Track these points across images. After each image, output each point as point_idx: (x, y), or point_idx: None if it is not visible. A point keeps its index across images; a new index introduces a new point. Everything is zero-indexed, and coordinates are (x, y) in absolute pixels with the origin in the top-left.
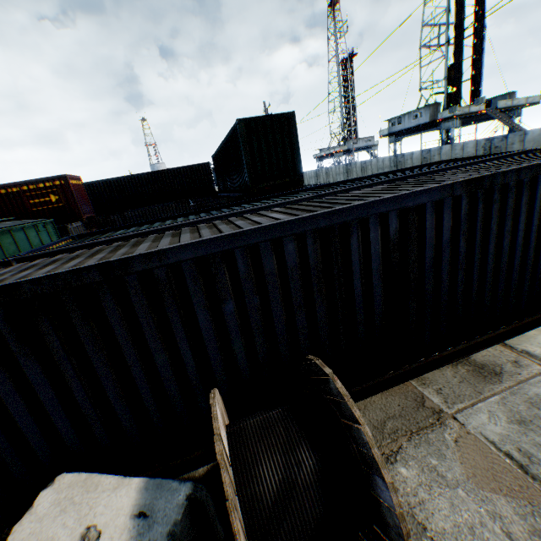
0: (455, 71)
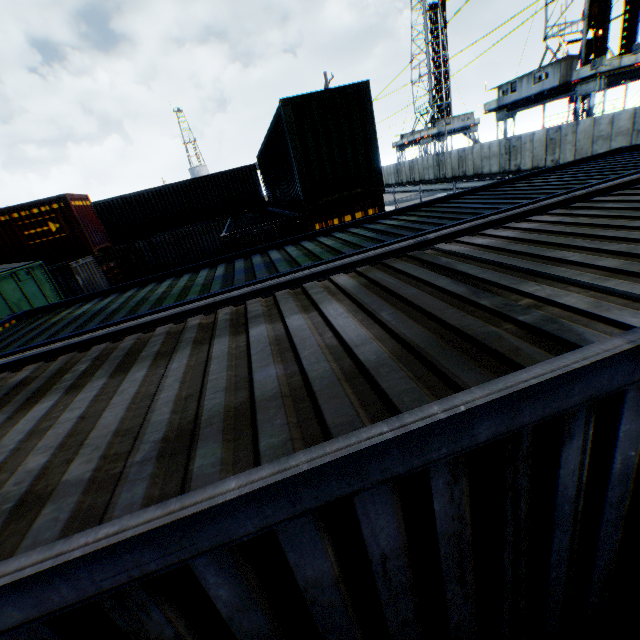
0: (600, 5)
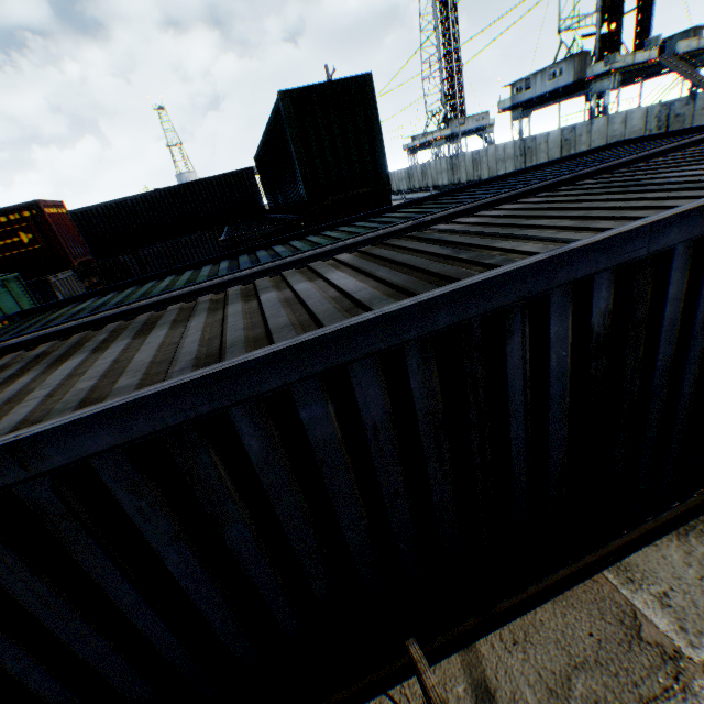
0: None
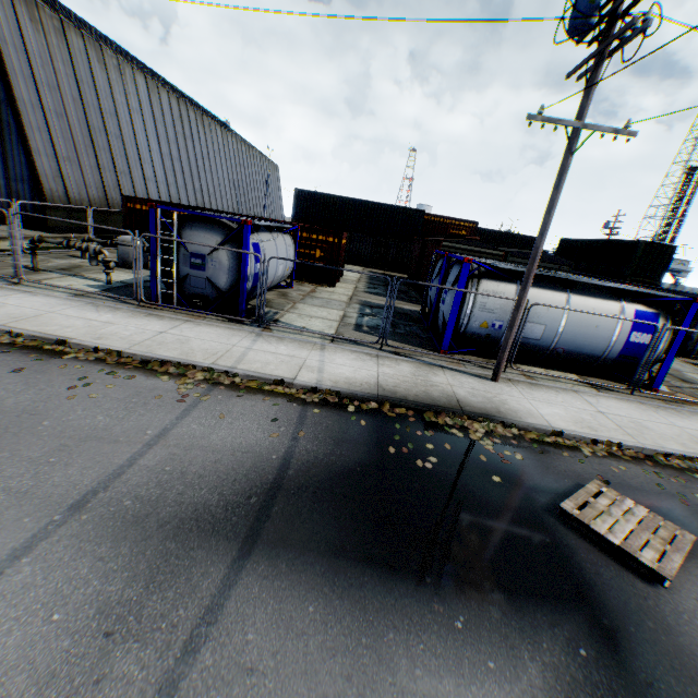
0: None
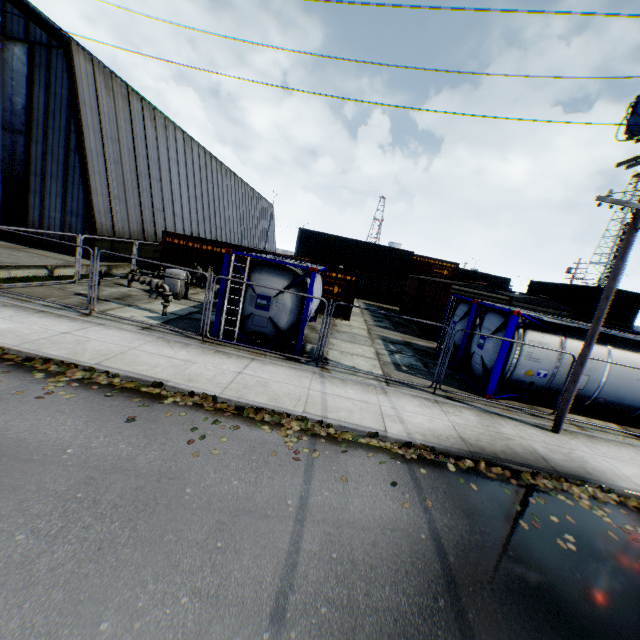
0: None
